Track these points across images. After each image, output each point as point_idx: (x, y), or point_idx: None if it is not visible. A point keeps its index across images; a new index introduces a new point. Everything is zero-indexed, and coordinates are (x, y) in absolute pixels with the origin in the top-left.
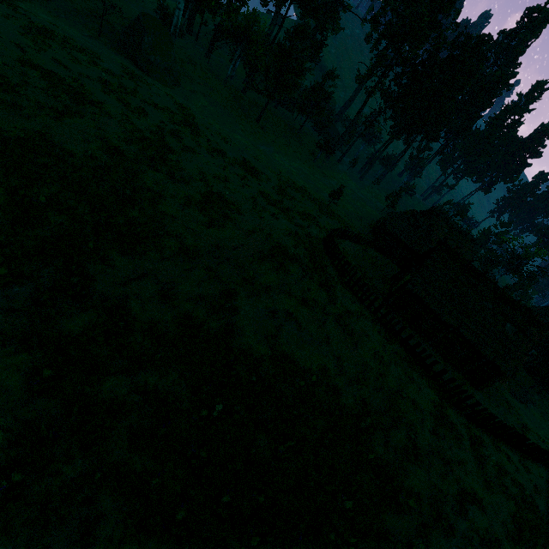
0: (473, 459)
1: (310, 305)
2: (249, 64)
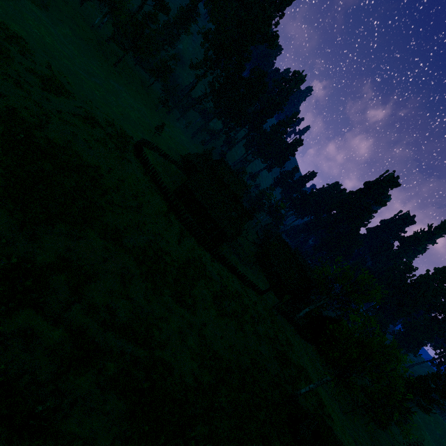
0: (176, 236)
1: (102, 144)
2: (117, 25)
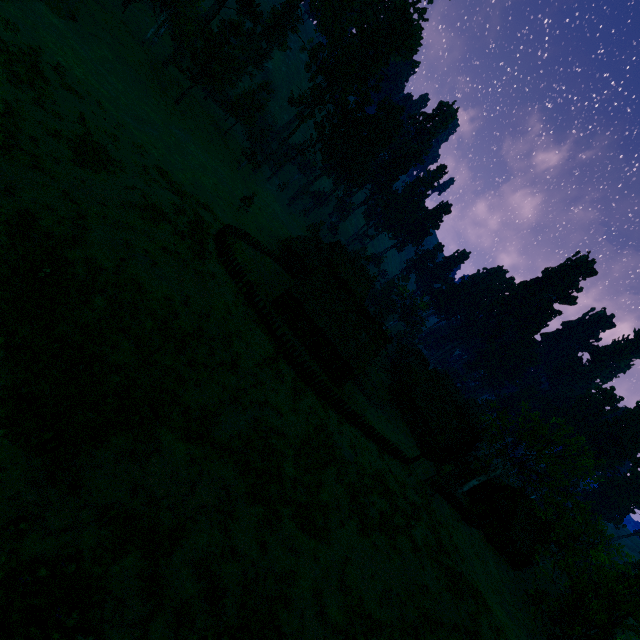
0: (289, 395)
1: (171, 254)
2: (178, 38)
